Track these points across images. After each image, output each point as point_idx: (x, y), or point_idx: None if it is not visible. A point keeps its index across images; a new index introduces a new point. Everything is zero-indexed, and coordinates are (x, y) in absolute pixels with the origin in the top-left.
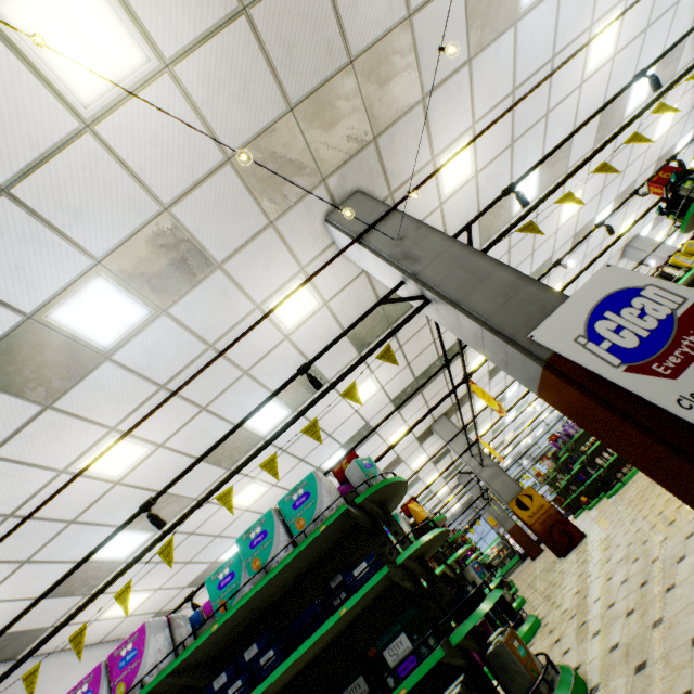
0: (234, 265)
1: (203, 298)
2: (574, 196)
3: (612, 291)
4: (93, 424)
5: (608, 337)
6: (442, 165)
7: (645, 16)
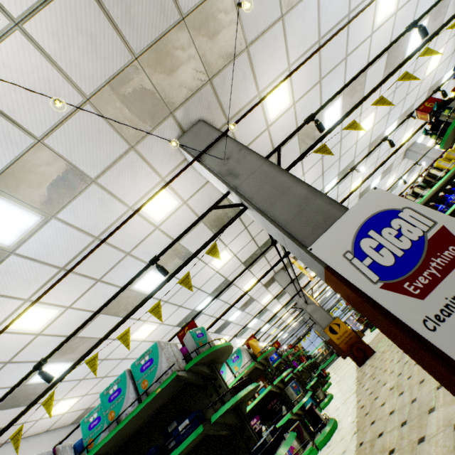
0: (106, 179)
1: (84, 205)
2: (357, 124)
3: (376, 211)
4: (10, 298)
5: (370, 254)
6: (261, 100)
7: None
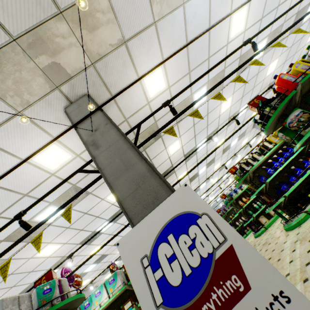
0: None
1: None
2: (199, 113)
3: (180, 212)
4: None
5: (163, 265)
6: (131, 84)
7: (261, 12)
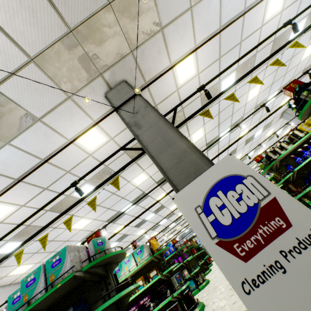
0: (49, 119)
1: (32, 136)
2: (234, 96)
3: (227, 175)
4: None
5: (215, 212)
6: (167, 70)
7: None
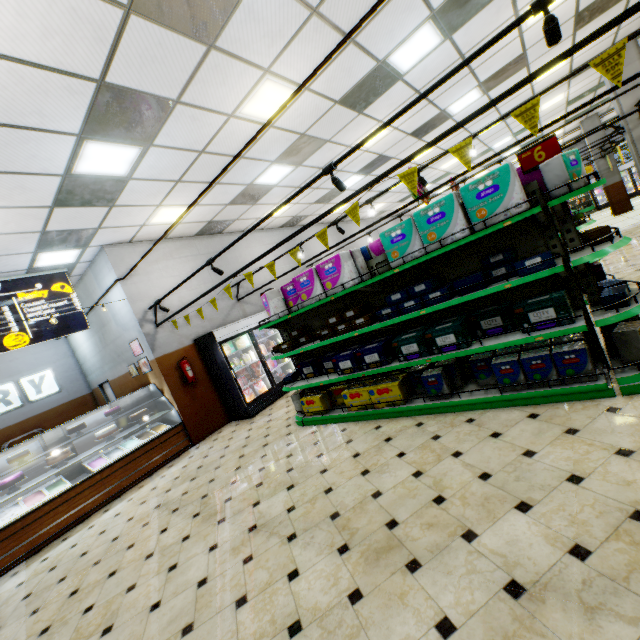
0: None
1: None
2: None
3: None
4: (250, 66)
5: None
6: None
7: None
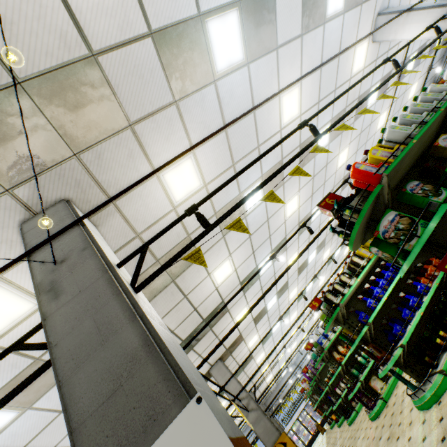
0: None
1: None
2: (242, 223)
3: None
4: None
5: None
6: (136, 182)
7: (316, 95)
